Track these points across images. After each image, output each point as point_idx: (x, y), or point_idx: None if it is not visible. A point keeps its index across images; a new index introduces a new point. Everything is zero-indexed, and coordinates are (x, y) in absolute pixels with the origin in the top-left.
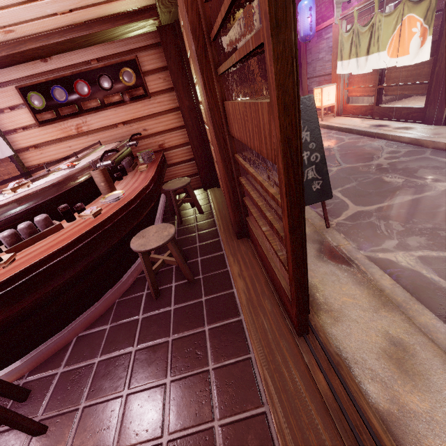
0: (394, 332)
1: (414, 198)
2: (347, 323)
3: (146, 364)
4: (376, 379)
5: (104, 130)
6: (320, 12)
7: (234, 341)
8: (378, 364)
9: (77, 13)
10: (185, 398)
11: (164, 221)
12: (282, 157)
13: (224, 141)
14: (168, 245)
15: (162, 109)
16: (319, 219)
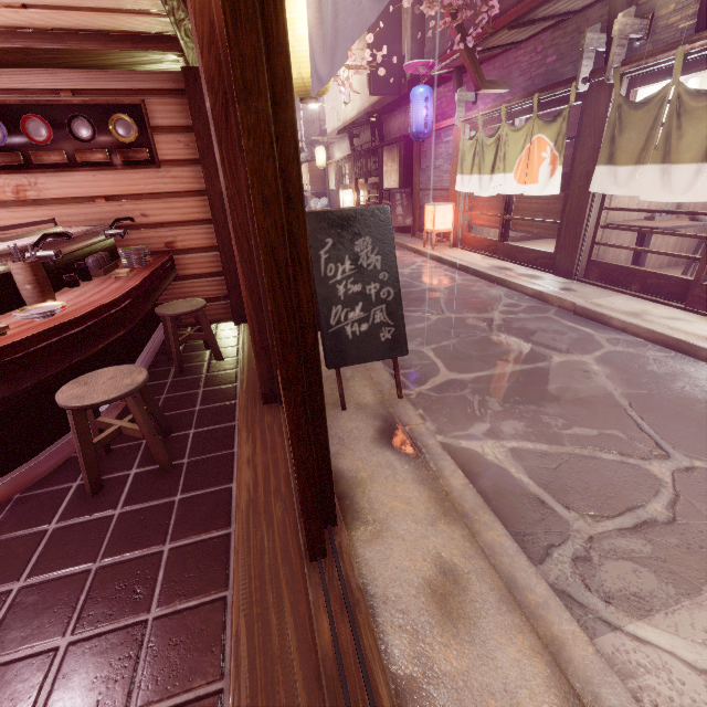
0: (449, 554)
1: (523, 368)
2: (389, 541)
3: (33, 612)
4: (407, 626)
5: (68, 203)
6: (440, 107)
7: (207, 570)
8: (416, 602)
9: (36, 13)
10: (85, 674)
11: (152, 365)
12: (265, 272)
13: (249, 248)
14: (128, 402)
15: (177, 188)
16: (392, 384)
